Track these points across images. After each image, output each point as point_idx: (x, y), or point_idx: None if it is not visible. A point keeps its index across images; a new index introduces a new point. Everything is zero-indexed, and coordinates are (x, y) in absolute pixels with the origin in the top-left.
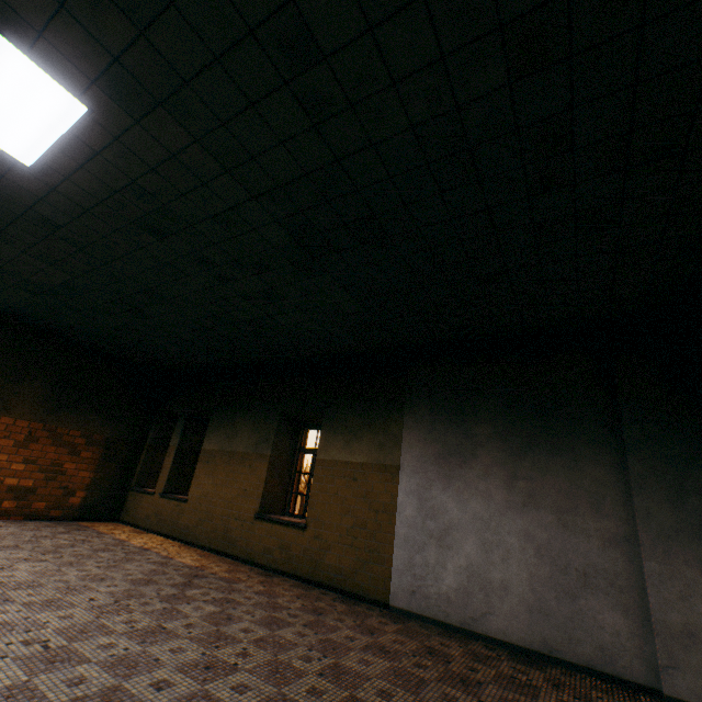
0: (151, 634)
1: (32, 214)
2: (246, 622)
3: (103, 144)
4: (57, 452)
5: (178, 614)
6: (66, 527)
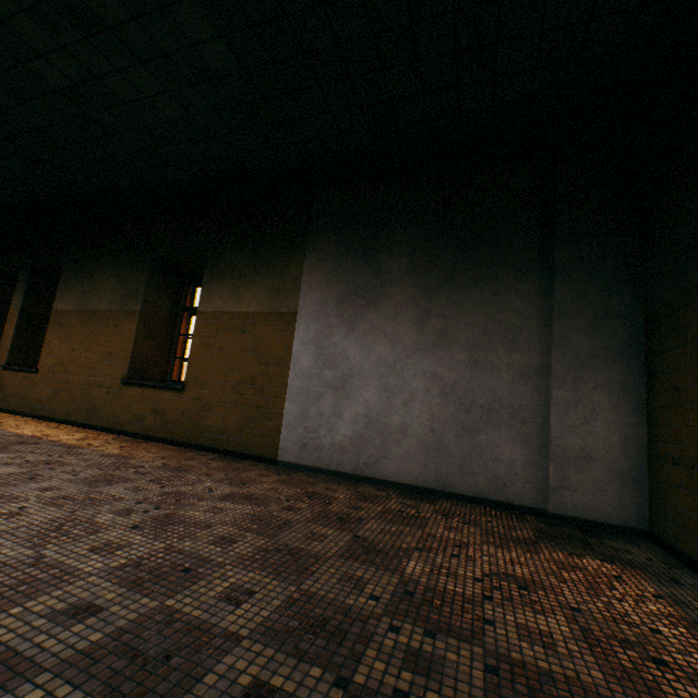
0: None
1: None
2: (57, 481)
3: None
4: None
5: None
6: None
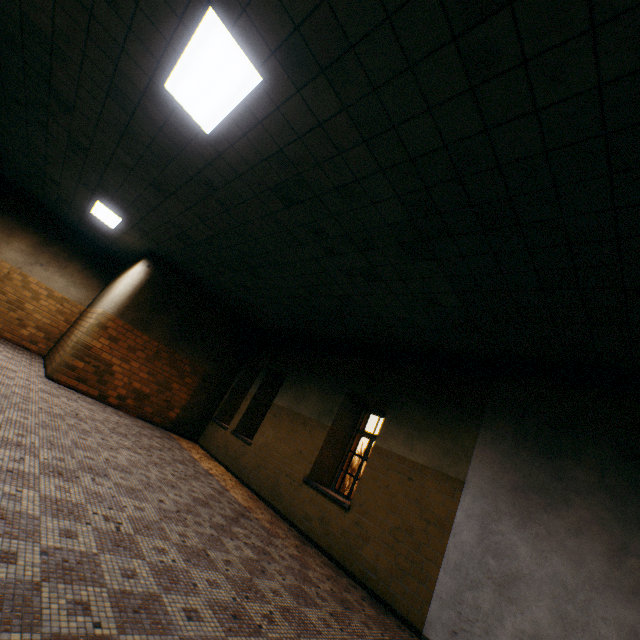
0: (196, 556)
1: (200, 177)
2: (276, 582)
3: (266, 113)
4: (170, 372)
5: (221, 546)
6: (161, 433)
